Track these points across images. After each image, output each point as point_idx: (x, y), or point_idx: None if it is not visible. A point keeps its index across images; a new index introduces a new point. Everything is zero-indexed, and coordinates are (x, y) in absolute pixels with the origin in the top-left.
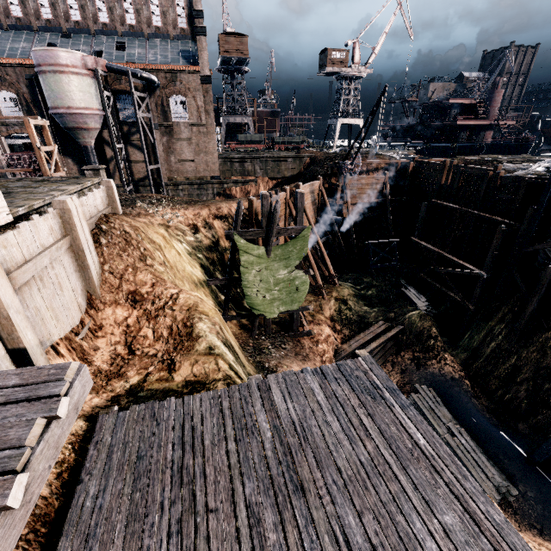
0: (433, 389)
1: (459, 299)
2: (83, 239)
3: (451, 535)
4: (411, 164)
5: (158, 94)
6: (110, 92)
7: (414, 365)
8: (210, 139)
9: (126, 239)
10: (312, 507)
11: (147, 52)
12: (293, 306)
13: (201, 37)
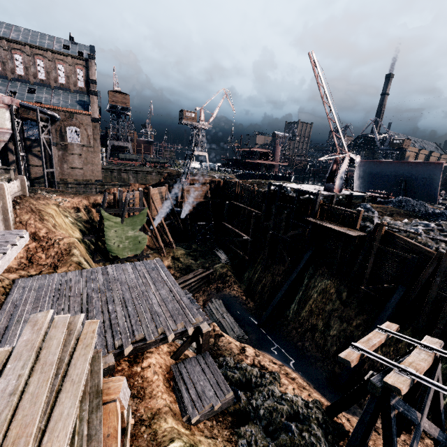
0: (222, 301)
1: (242, 254)
2: (8, 204)
3: (161, 294)
4: (222, 182)
5: (58, 124)
6: (20, 119)
7: (216, 291)
8: (96, 156)
9: (31, 208)
10: (113, 293)
11: (52, 98)
12: (137, 252)
13: (93, 96)
